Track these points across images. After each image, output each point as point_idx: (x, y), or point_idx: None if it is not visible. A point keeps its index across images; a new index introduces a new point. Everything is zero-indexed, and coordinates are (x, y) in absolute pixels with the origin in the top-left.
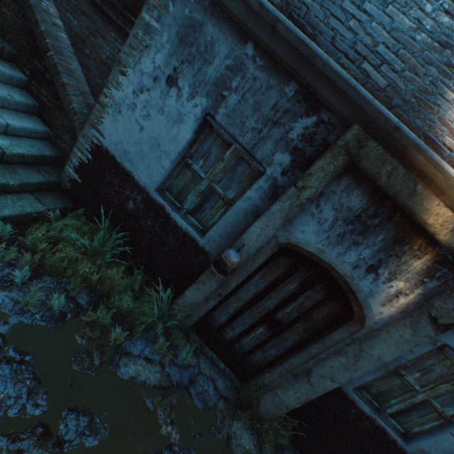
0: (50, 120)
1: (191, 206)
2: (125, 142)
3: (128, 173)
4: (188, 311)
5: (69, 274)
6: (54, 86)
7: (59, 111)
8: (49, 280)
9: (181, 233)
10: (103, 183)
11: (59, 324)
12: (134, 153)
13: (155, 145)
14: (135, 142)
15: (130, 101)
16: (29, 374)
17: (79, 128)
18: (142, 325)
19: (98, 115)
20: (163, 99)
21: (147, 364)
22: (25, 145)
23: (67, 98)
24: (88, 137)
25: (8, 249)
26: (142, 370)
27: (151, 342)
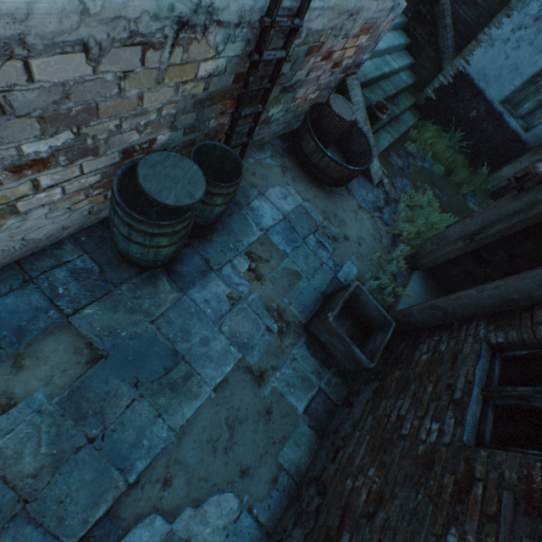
0: (417, 53)
1: (523, 113)
2: (487, 69)
3: (479, 91)
4: (495, 182)
5: (440, 157)
6: (431, 26)
7: (427, 46)
8: (431, 161)
9: (509, 131)
10: (455, 99)
11: (443, 181)
12: (491, 77)
13: (513, 70)
14: (495, 69)
15: (504, 37)
16: (445, 196)
17: (446, 59)
18: (472, 187)
19: (471, 50)
20: (536, 35)
21: (474, 206)
22: (407, 77)
23: (444, 36)
24: (454, 66)
25: (414, 144)
26: (473, 207)
27: (471, 197)
